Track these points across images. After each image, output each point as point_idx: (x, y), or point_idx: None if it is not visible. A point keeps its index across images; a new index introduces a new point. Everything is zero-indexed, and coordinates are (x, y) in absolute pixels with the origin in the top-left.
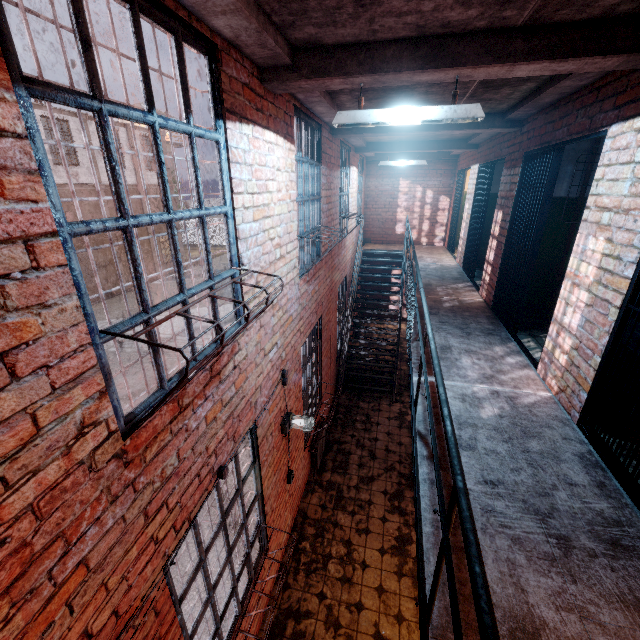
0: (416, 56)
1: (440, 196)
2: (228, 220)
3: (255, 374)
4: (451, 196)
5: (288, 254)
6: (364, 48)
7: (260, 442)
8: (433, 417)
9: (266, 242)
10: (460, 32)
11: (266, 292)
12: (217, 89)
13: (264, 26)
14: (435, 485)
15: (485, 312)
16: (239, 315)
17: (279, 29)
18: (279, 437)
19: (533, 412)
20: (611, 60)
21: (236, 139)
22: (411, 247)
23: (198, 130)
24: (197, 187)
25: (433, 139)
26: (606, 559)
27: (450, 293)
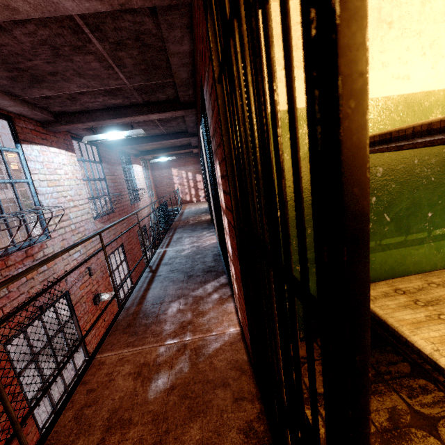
0: (109, 114)
1: (196, 174)
2: (30, 185)
3: (63, 263)
4: (202, 174)
5: (81, 205)
6: (87, 113)
7: (75, 304)
8: (159, 260)
9: (60, 197)
10: (123, 106)
11: (50, 210)
12: (14, 132)
13: (33, 109)
14: (147, 277)
15: (208, 221)
16: (45, 231)
17: (43, 109)
18: (93, 307)
19: (205, 247)
20: (179, 112)
21: (29, 151)
22: (187, 204)
23: (5, 148)
24: (7, 170)
25: (175, 146)
26: (202, 275)
27: (196, 218)
